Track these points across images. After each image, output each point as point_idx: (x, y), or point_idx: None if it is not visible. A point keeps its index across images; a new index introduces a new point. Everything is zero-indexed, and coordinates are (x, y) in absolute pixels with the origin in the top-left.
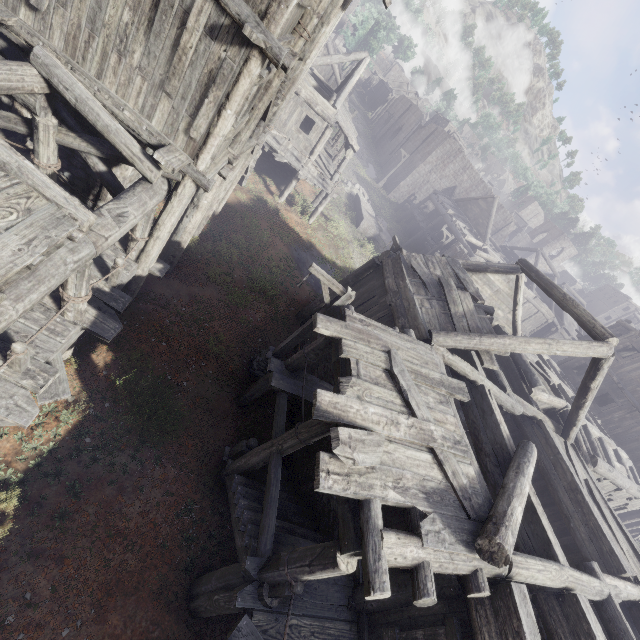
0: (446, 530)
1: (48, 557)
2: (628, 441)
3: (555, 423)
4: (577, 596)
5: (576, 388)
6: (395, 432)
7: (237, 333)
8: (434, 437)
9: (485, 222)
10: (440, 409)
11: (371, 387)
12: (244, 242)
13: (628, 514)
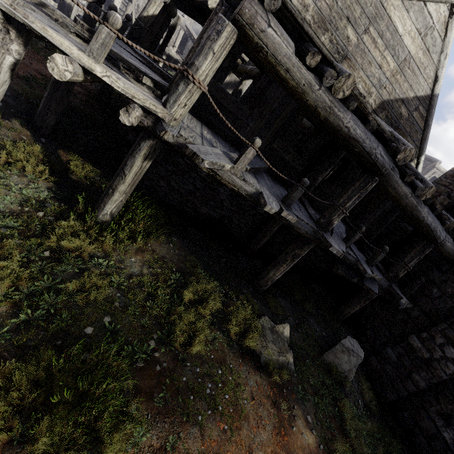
0: None
1: None
2: None
3: None
4: None
5: None
6: None
7: None
8: None
9: None
10: None
11: None
12: None
13: None
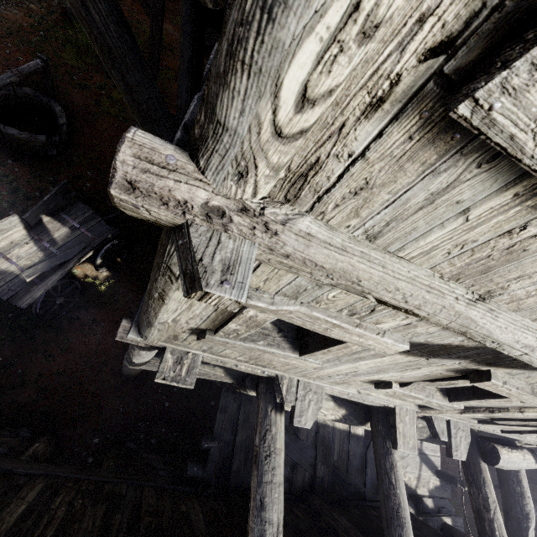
0: None
1: None
2: None
3: None
4: None
5: None
6: None
7: None
8: None
9: None
10: None
11: None
12: None
13: None
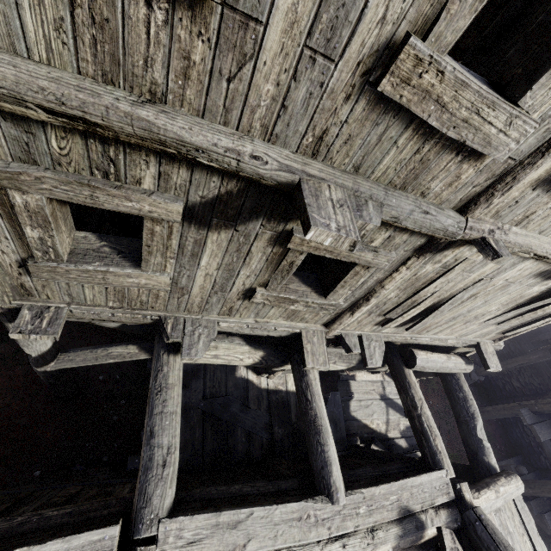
0: None
1: None
2: None
3: None
4: None
5: None
6: None
7: None
8: None
9: None
10: None
11: None
12: None
13: None
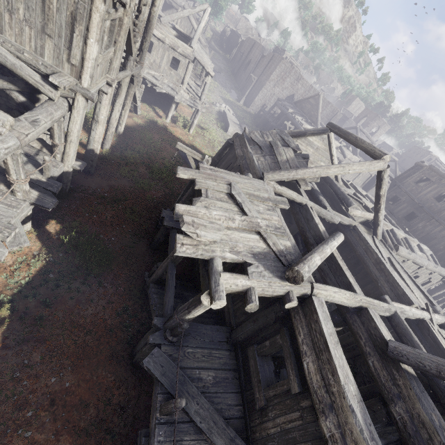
0: (266, 271)
1: (35, 341)
2: (430, 240)
3: (367, 228)
4: (368, 309)
5: (389, 211)
6: (231, 224)
7: (146, 206)
8: (260, 225)
9: (315, 113)
10: (267, 213)
11: (215, 202)
12: (143, 149)
13: (436, 288)
